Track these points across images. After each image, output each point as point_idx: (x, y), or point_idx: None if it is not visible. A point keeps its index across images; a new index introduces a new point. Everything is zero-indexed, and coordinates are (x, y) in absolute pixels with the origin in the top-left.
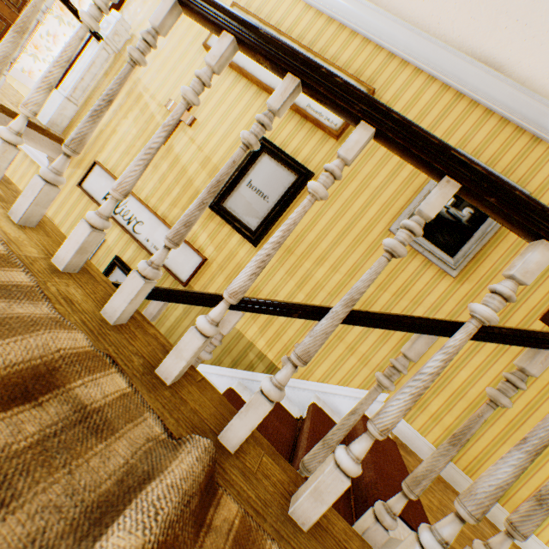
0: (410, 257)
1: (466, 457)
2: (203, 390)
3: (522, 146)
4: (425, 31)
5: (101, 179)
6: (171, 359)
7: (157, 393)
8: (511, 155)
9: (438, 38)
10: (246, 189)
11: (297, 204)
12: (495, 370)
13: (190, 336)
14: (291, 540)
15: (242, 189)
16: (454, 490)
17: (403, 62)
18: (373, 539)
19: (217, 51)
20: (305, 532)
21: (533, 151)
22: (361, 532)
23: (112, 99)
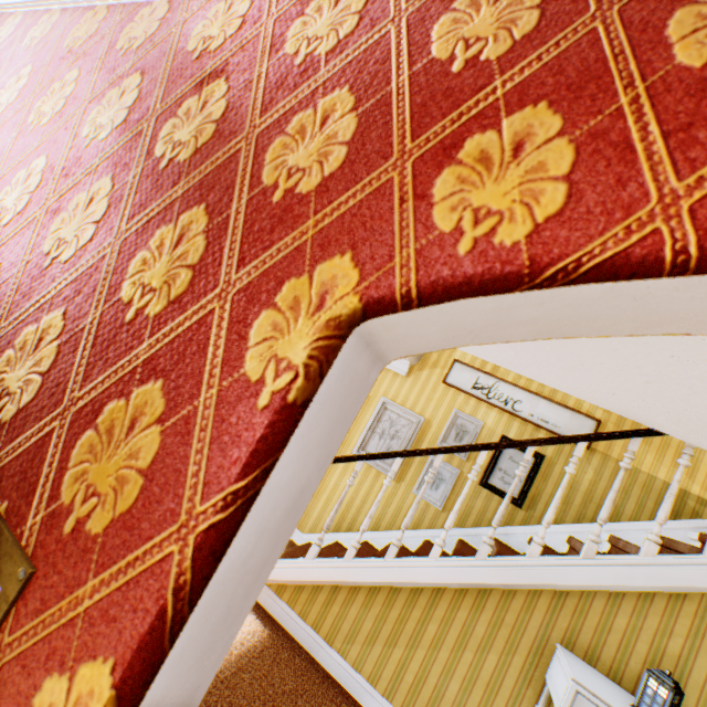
0: None
1: None
2: None
3: None
4: None
5: (463, 373)
6: None
7: None
8: None
9: None
10: None
11: None
12: None
13: None
14: None
15: None
16: None
17: None
18: None
19: None
20: None
21: None
22: None
23: None
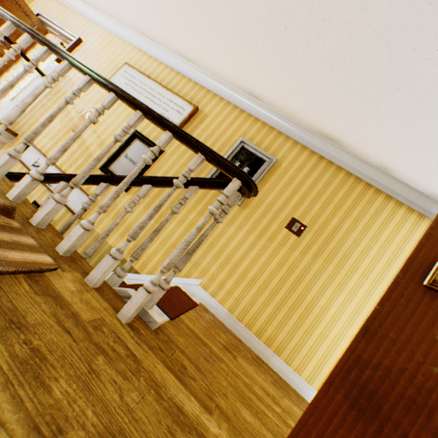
0: (216, 195)
1: (247, 317)
2: (35, 213)
3: (273, 136)
4: (223, 80)
5: (33, 154)
6: (15, 189)
7: (2, 198)
8: (268, 141)
9: (229, 83)
10: (124, 159)
11: (154, 167)
12: (263, 259)
13: (26, 178)
14: (48, 249)
15: (122, 159)
16: (238, 338)
17: (215, 94)
18: (112, 282)
19: (61, 67)
20: (61, 255)
21: (279, 139)
22: (107, 279)
23: (14, 85)
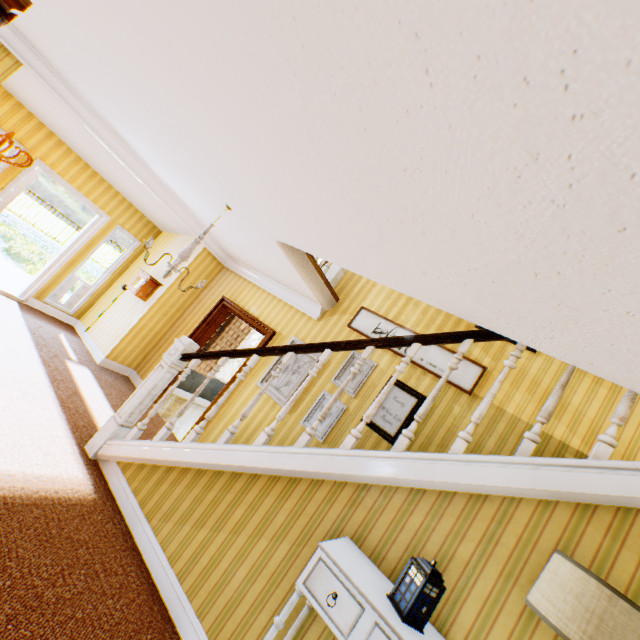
0: None
1: None
2: None
3: None
4: None
5: (367, 319)
6: None
7: None
8: None
9: None
10: None
11: None
12: None
13: None
14: None
15: None
16: None
17: None
18: None
19: None
20: None
21: None
22: None
23: None
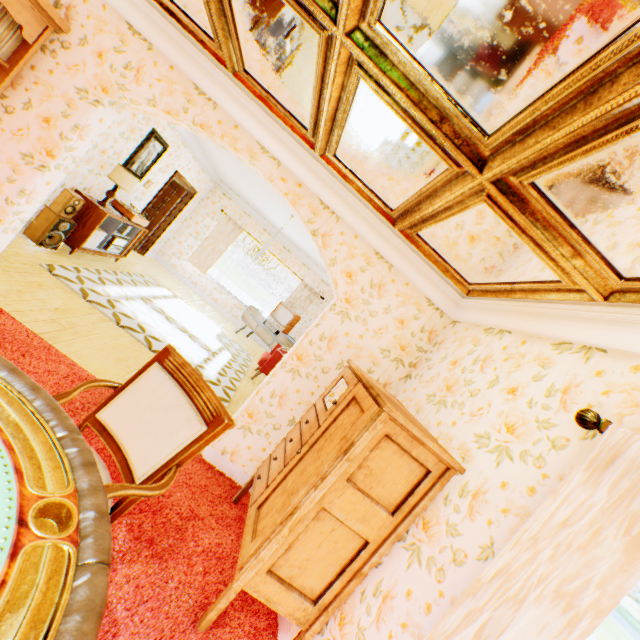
0: None
1: None
2: None
3: None
4: None
5: None
6: None
7: None
8: None
9: None
10: None
11: None
12: None
13: None
14: None
15: None
16: None
17: None
18: None
19: None
20: None
21: None
22: None
23: None
